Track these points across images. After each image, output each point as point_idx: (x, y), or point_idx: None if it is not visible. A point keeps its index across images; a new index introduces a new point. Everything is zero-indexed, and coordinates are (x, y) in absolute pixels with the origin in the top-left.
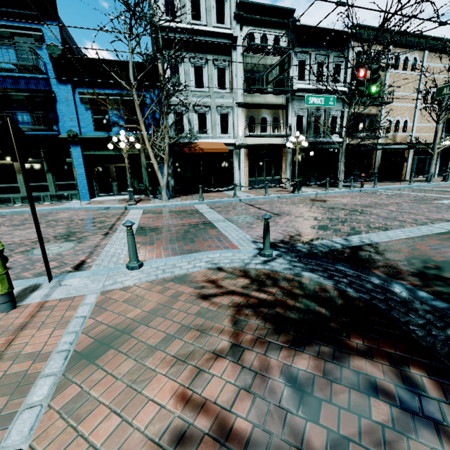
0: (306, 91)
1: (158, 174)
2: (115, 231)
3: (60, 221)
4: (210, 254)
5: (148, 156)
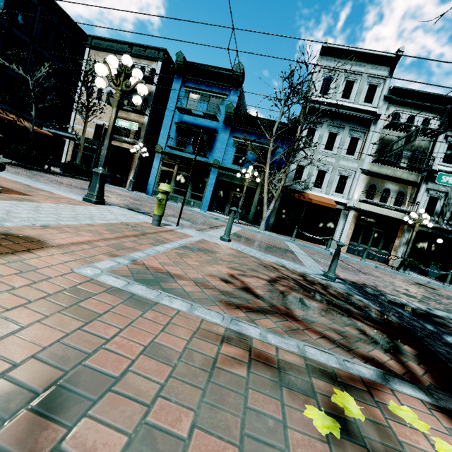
0: (450, 174)
1: (265, 206)
2: (218, 229)
3: (185, 213)
4: (281, 259)
5: (262, 192)
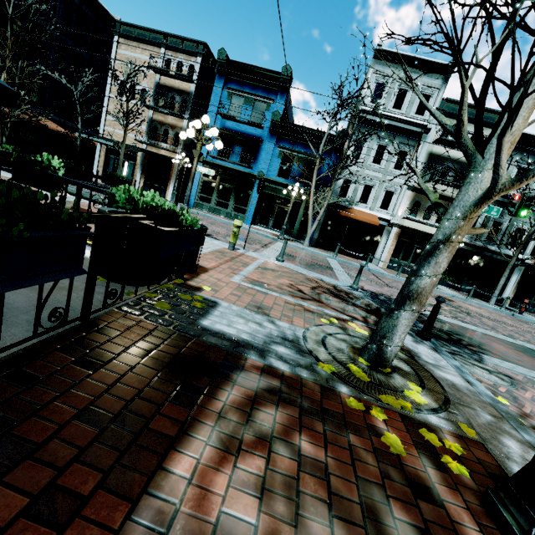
0: None
1: (309, 223)
2: (268, 248)
3: None
4: (321, 275)
5: (307, 207)
